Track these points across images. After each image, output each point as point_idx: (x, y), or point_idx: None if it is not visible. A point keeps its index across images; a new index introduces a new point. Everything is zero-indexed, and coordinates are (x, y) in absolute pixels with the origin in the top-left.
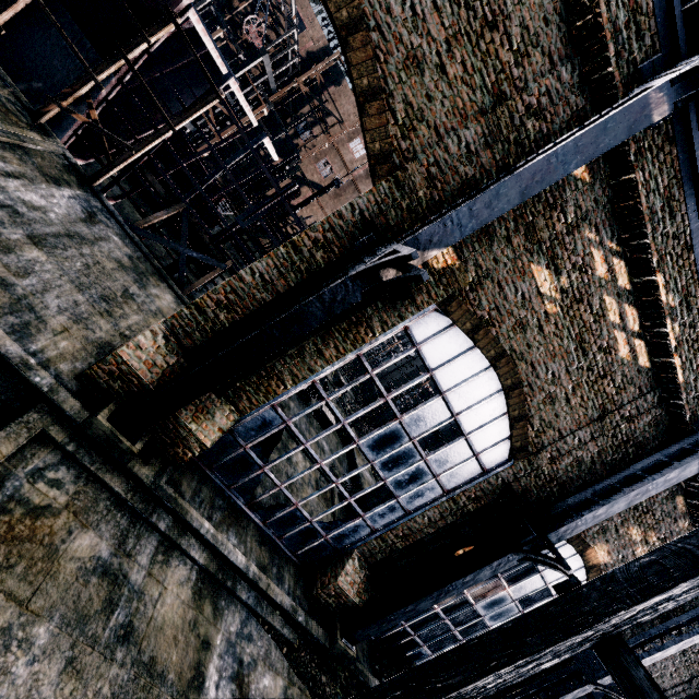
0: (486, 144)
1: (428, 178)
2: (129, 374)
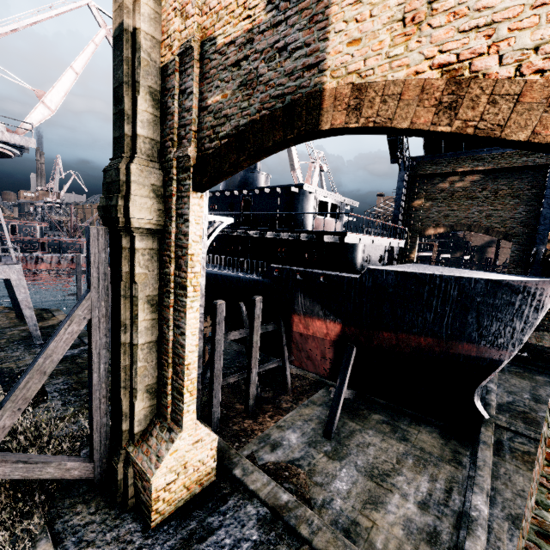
0: (528, 206)
1: (523, 227)
2: None
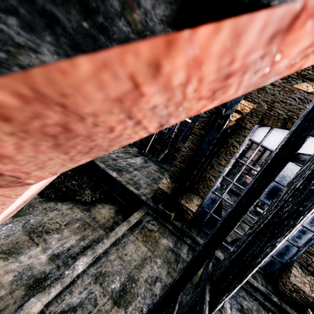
0: None
1: None
2: (163, 192)
